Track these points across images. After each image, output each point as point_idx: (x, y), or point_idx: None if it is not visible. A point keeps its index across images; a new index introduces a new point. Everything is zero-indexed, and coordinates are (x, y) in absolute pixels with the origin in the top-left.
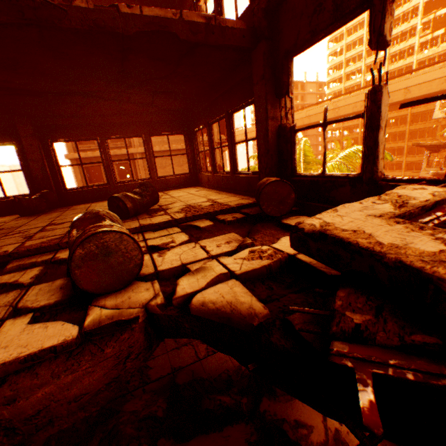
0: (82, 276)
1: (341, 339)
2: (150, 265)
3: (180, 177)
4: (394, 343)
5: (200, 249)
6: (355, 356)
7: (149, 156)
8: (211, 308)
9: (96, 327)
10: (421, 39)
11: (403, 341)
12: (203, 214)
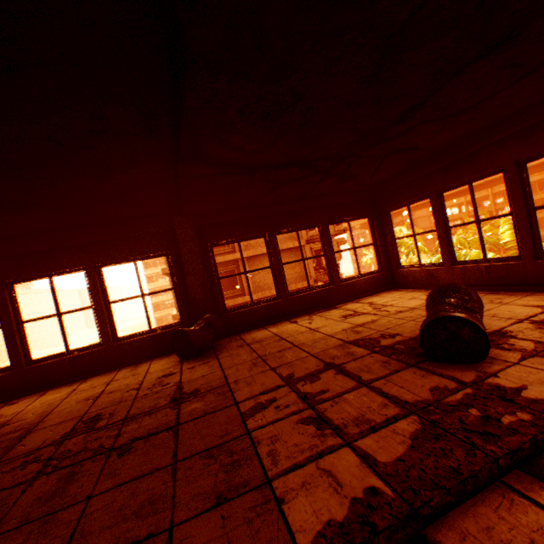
0: None
1: None
2: None
3: (369, 277)
4: None
5: None
6: None
7: (328, 252)
8: None
9: None
10: None
11: None
12: None
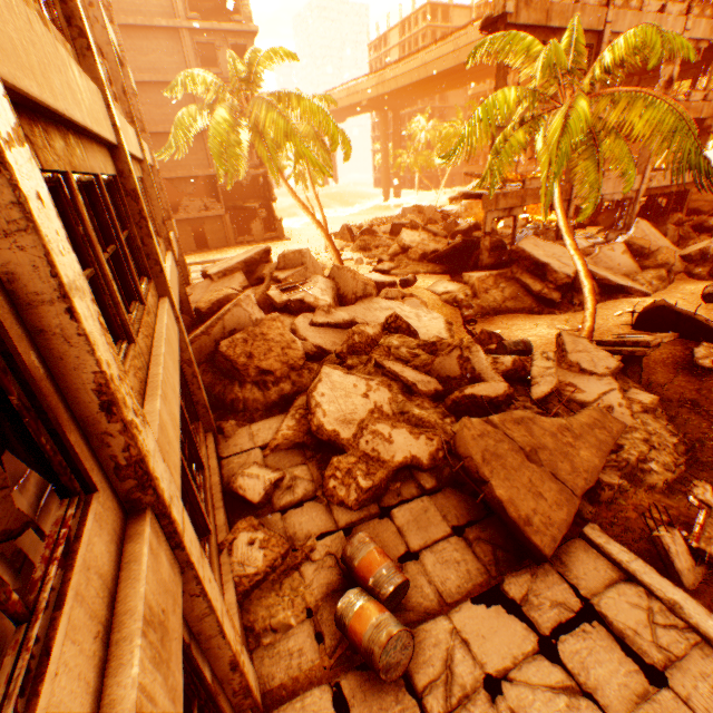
0: None
1: None
2: None
3: None
4: None
5: None
6: None
7: None
8: None
9: None
10: None
11: None
12: None
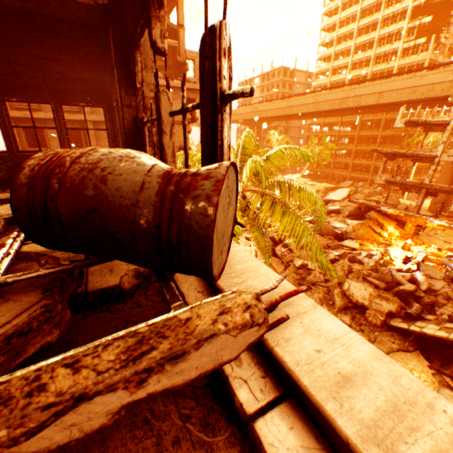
0: None
1: None
2: None
3: None
4: None
5: None
6: None
7: (60, 127)
8: None
9: None
10: (404, 44)
11: None
12: None
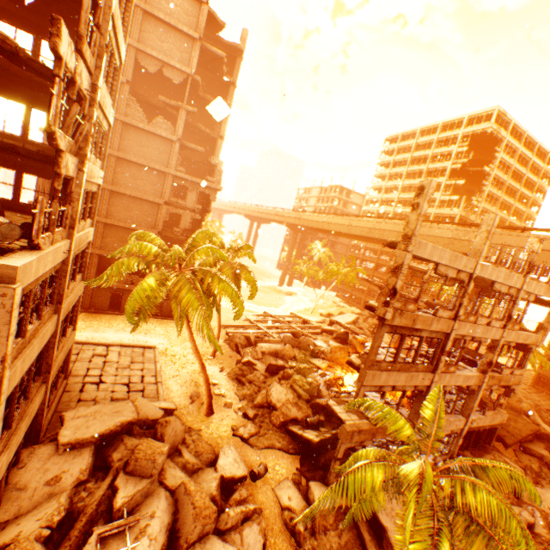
0: None
1: None
2: None
3: None
4: None
5: None
6: None
7: (53, 194)
8: None
9: None
10: (442, 197)
11: None
12: None
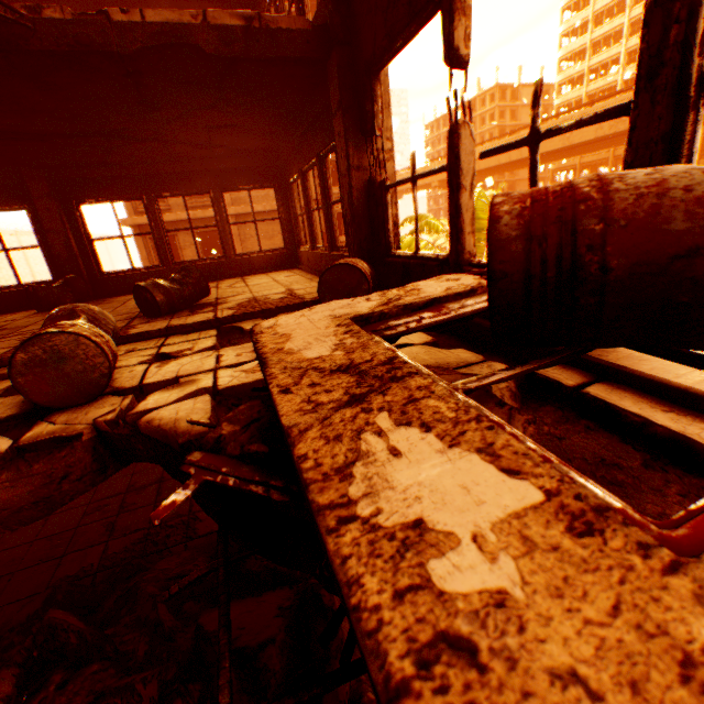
0: (29, 385)
1: (206, 450)
2: (139, 377)
3: (271, 255)
4: (238, 453)
5: (214, 358)
6: (201, 465)
7: (221, 223)
8: (154, 425)
9: (31, 442)
10: None
11: (243, 451)
12: (258, 312)
